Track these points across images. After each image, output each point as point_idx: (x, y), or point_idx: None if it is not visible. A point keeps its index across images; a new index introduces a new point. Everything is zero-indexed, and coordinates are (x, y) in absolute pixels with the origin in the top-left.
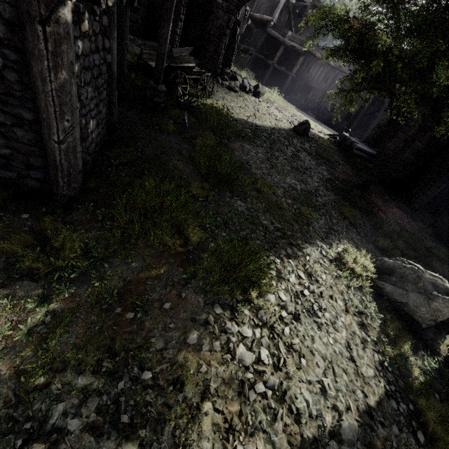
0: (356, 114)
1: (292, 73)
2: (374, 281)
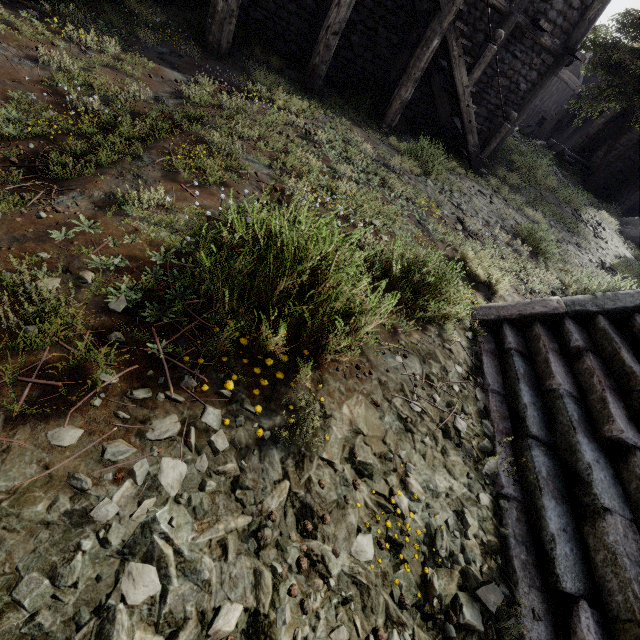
0: (565, 120)
1: None
2: (617, 229)
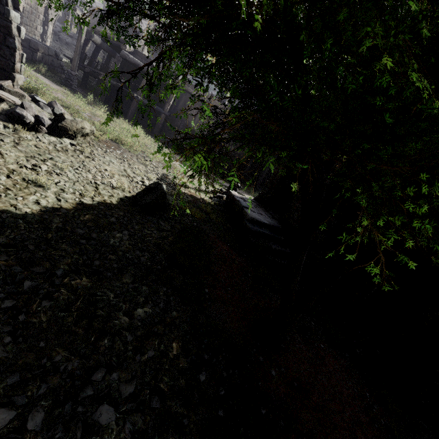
0: (244, 165)
1: (165, 110)
2: None
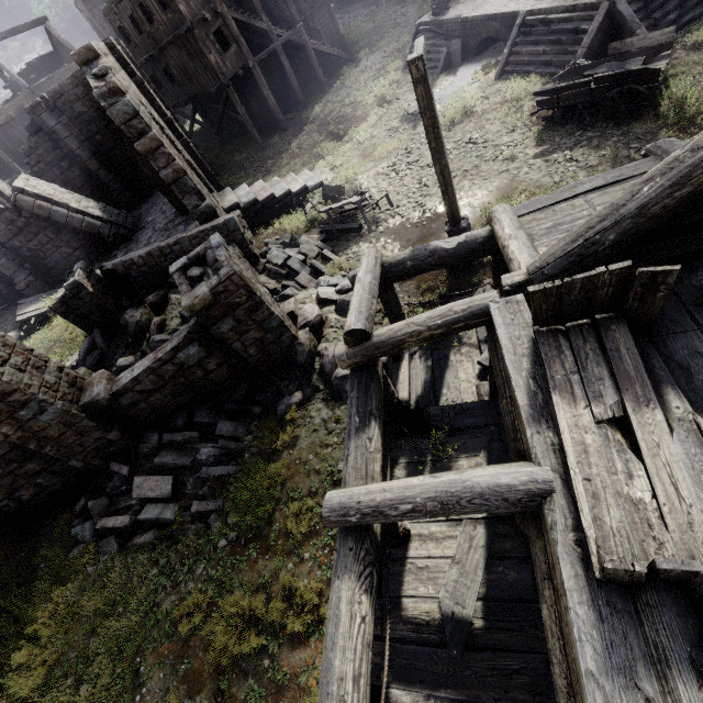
0: None
1: None
2: None
